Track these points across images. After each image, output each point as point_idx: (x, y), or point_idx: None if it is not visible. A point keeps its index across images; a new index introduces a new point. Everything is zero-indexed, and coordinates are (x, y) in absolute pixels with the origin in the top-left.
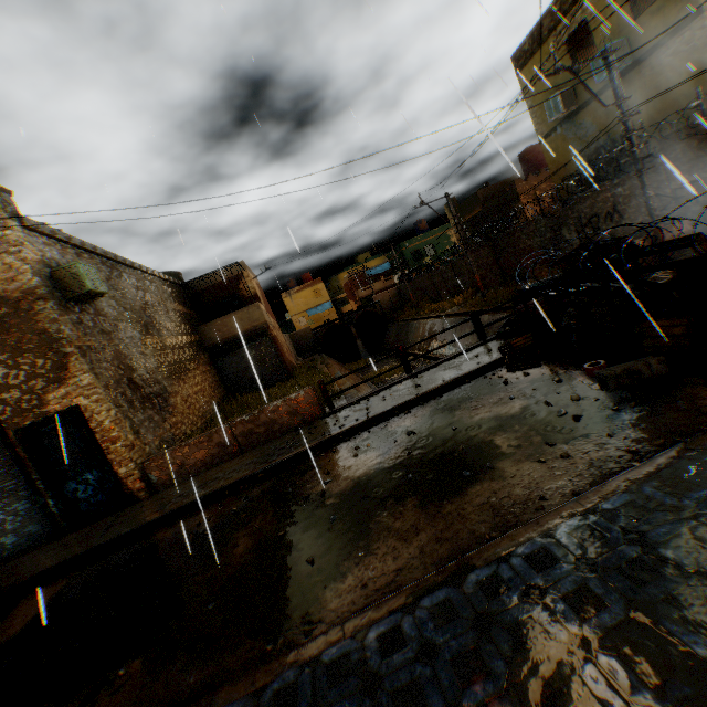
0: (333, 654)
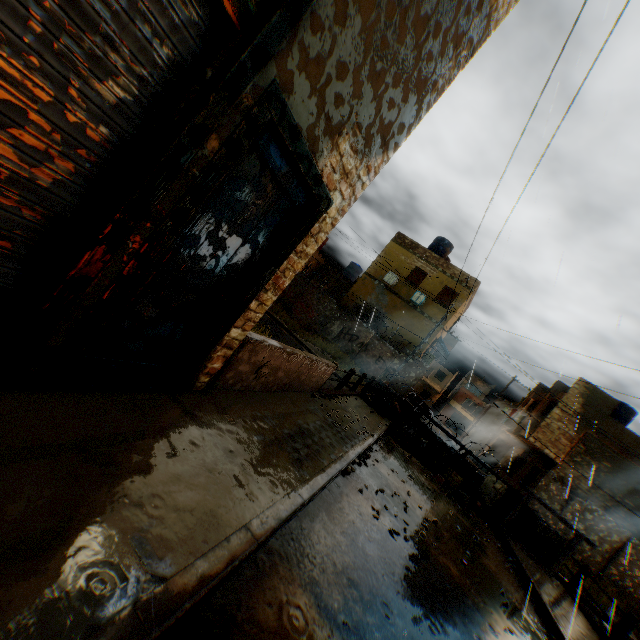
0: None
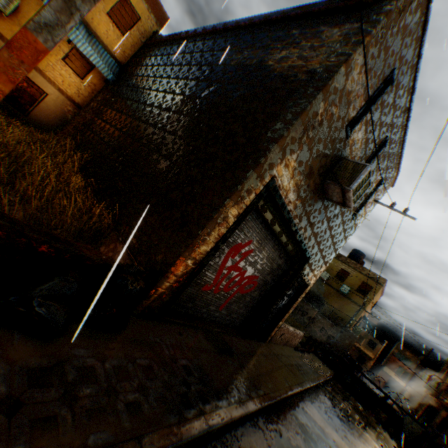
0: None
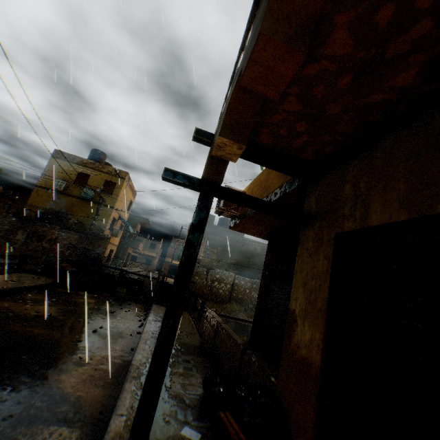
0: (152, 329)
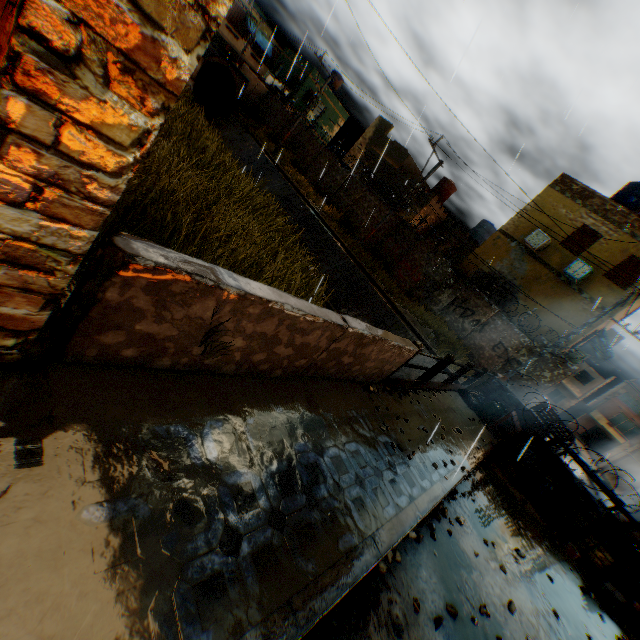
0: None
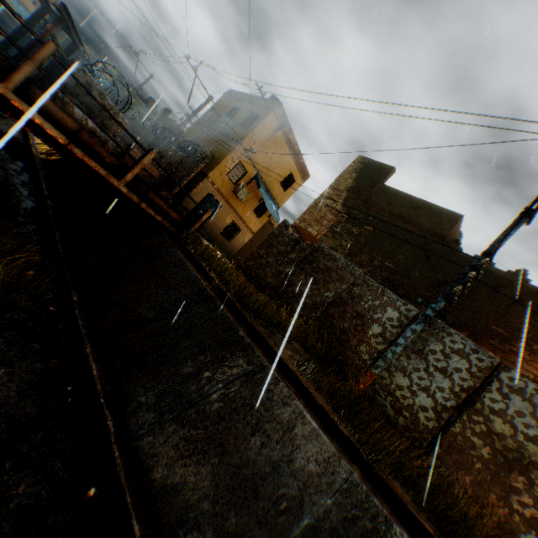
0: None
